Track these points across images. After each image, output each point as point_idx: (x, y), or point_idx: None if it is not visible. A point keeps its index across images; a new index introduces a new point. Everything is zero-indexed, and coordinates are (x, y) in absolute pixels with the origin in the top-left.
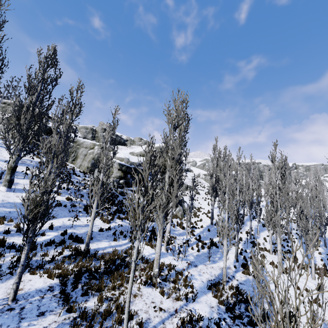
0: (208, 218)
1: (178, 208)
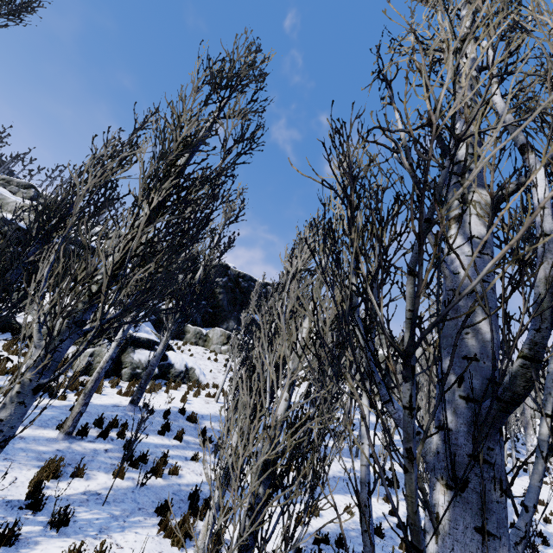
0: (180, 401)
1: (92, 349)
